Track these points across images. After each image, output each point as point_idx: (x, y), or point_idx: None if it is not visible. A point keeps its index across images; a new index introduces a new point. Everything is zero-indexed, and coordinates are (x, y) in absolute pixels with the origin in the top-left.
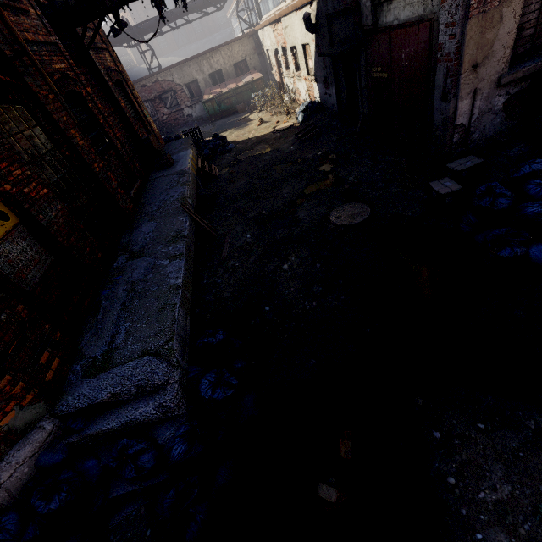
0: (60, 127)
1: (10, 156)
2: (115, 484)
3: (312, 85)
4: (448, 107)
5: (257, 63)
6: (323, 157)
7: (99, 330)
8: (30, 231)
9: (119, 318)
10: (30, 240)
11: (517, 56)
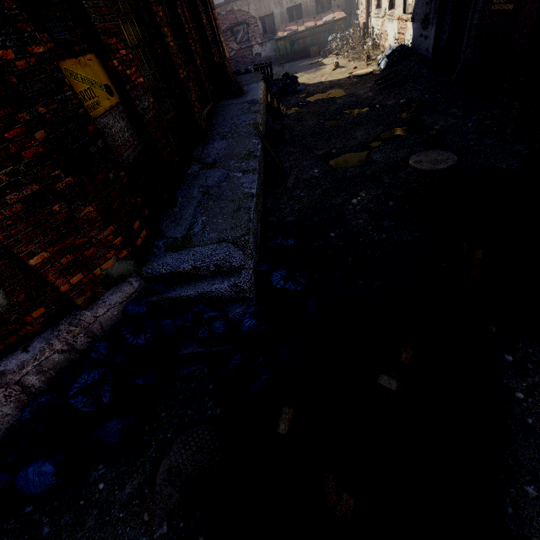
0: (157, 21)
1: (118, 34)
2: (185, 345)
3: (406, 25)
4: None
5: (342, 1)
6: (407, 104)
7: (177, 219)
8: (127, 114)
9: (196, 212)
10: (127, 123)
11: None
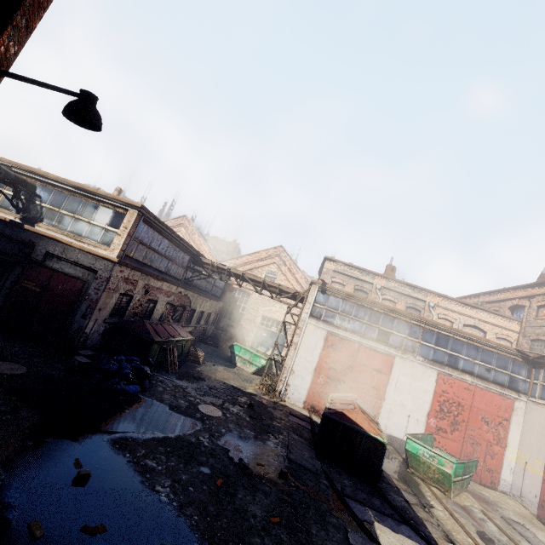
0: None
1: None
2: None
3: None
4: (85, 321)
5: None
6: None
7: None
8: None
9: None
10: None
11: (112, 313)
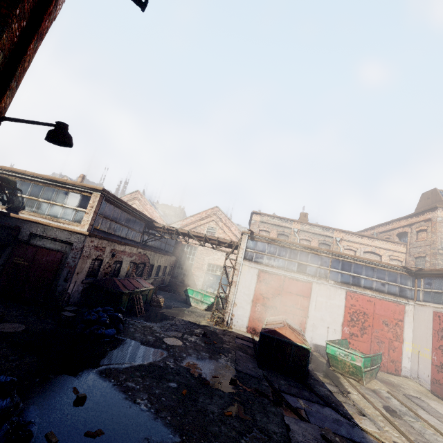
0: None
1: None
2: None
3: None
4: (67, 284)
5: None
6: None
7: None
8: None
9: None
10: None
11: (87, 275)
